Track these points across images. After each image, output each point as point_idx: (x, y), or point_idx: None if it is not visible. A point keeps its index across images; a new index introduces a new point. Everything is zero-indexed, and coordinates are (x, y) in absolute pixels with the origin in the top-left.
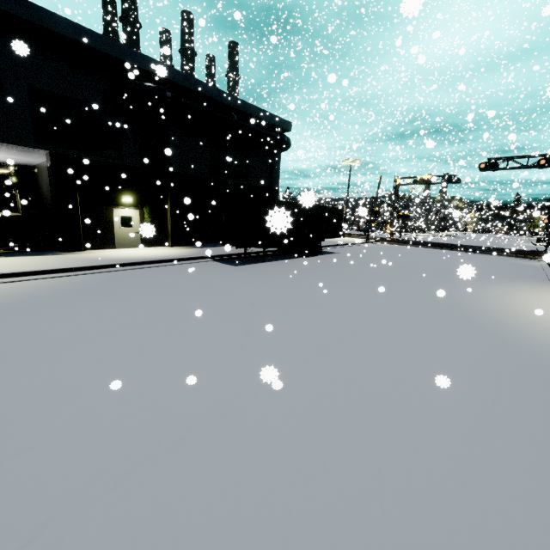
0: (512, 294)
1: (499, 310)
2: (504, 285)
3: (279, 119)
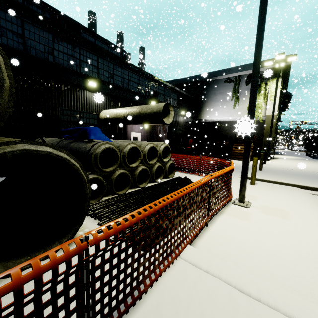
0: None
1: None
2: None
3: None
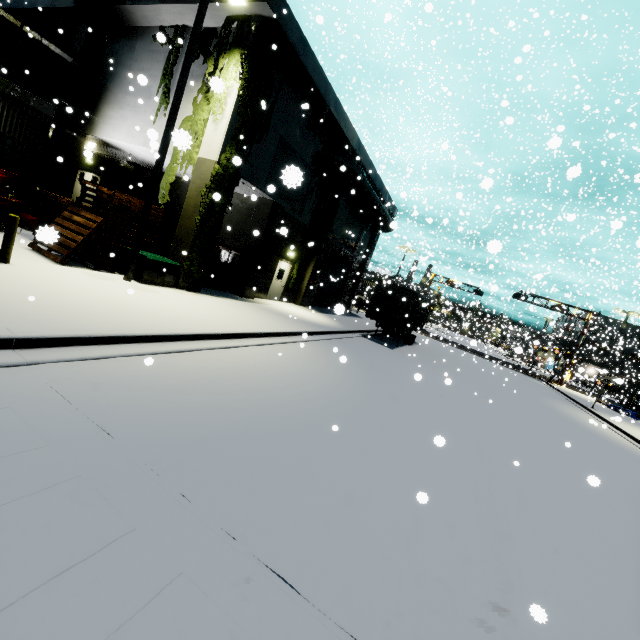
0: (579, 415)
1: (595, 429)
2: (564, 406)
3: (393, 206)
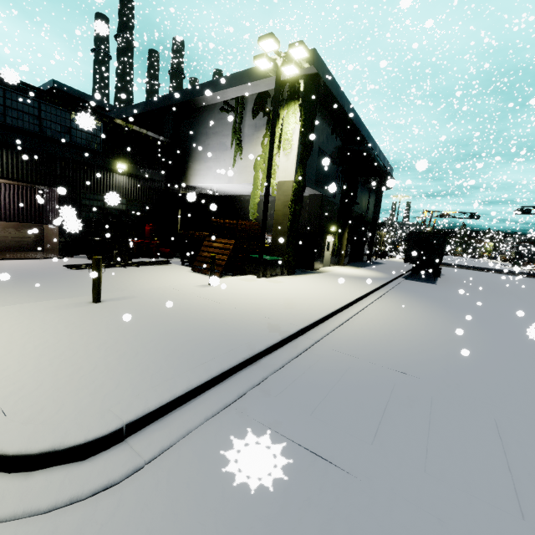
0: None
1: None
2: None
3: (390, 167)
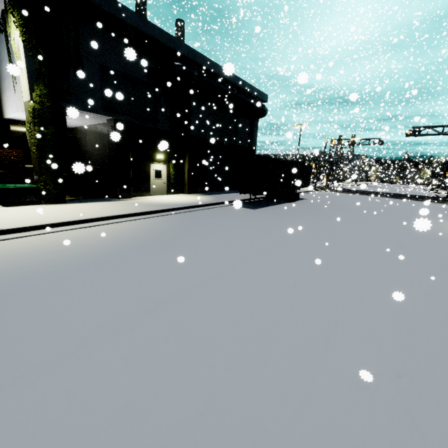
0: None
1: None
2: None
3: (260, 93)
